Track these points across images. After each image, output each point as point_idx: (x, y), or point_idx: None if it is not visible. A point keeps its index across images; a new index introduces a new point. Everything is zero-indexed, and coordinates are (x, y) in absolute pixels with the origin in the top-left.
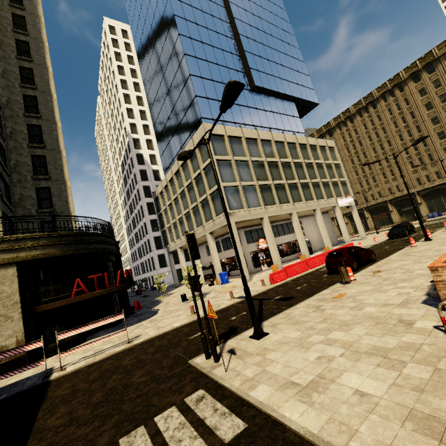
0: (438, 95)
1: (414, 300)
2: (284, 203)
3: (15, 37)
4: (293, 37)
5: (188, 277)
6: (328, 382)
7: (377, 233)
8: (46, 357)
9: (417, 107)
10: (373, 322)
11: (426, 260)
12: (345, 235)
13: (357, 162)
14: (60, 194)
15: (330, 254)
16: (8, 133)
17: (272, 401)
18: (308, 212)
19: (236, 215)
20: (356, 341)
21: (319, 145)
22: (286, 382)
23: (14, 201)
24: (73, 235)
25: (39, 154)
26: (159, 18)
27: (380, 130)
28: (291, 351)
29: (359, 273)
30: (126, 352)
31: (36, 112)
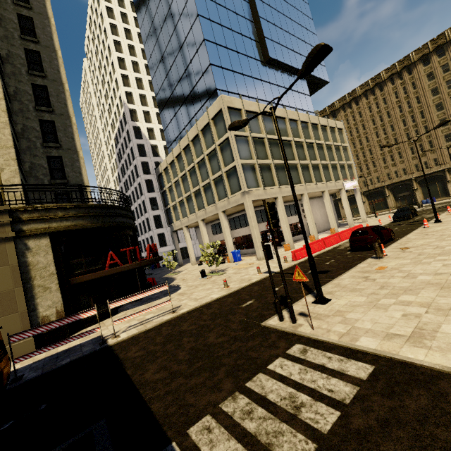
0: (445, 81)
1: None
2: (296, 183)
3: None
4: (306, 5)
5: (262, 245)
6: (432, 332)
7: (375, 216)
8: (84, 328)
9: (424, 92)
10: (436, 287)
11: (450, 238)
12: (349, 218)
13: (358, 146)
14: (73, 165)
15: (353, 232)
16: (11, 93)
17: (386, 348)
18: (316, 193)
19: (253, 194)
20: (432, 301)
21: (329, 126)
22: (388, 334)
23: (25, 170)
24: (100, 208)
25: (47, 119)
26: None
27: (385, 114)
28: (370, 311)
29: (386, 250)
30: (178, 320)
31: (40, 70)
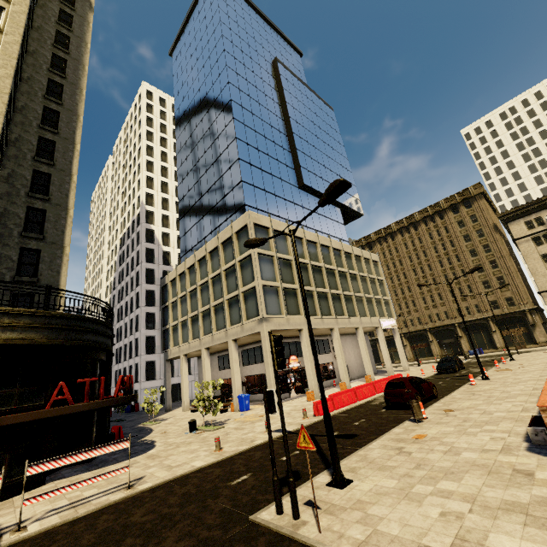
0: (475, 230)
1: (515, 446)
2: (326, 315)
3: (49, 77)
4: (342, 147)
5: (263, 391)
6: (476, 546)
7: (419, 365)
8: None
9: (456, 237)
10: (483, 470)
11: (498, 402)
12: (388, 364)
13: (396, 281)
14: (52, 261)
15: (389, 383)
16: (4, 174)
17: None
18: (349, 329)
19: (273, 322)
20: (477, 493)
21: (364, 257)
22: (419, 546)
23: None
24: (67, 318)
25: (38, 207)
26: (213, 98)
27: (421, 253)
28: (399, 505)
29: (427, 410)
30: (130, 503)
31: (49, 158)
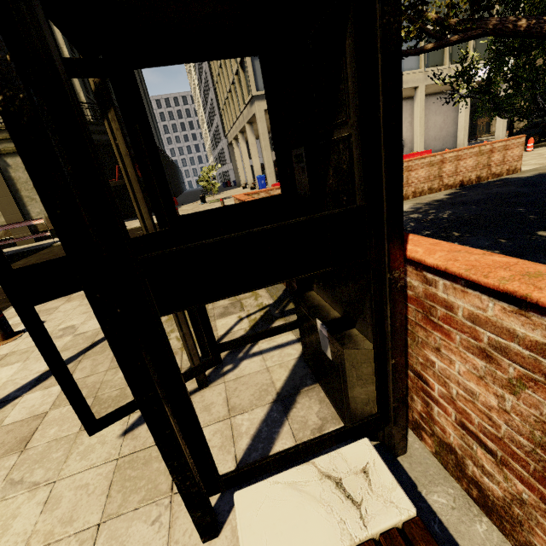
0: None
1: None
2: None
3: None
4: None
5: None
6: None
7: None
8: None
9: None
10: None
11: None
12: (461, 135)
13: None
14: None
15: None
16: None
17: None
18: (408, 91)
19: None
20: None
21: None
22: None
23: None
24: None
25: None
26: None
27: None
28: None
29: None
30: None
31: None
